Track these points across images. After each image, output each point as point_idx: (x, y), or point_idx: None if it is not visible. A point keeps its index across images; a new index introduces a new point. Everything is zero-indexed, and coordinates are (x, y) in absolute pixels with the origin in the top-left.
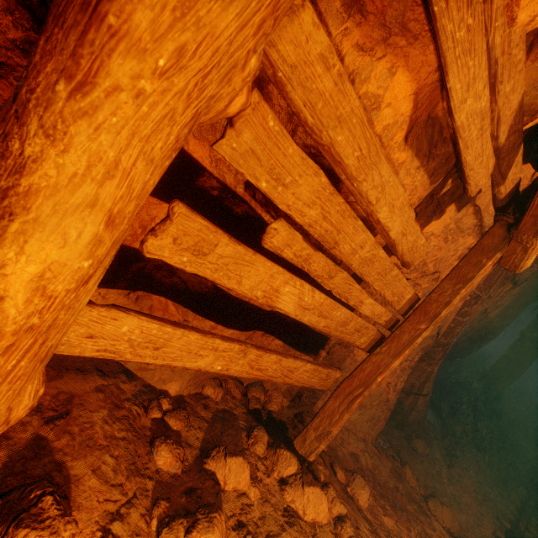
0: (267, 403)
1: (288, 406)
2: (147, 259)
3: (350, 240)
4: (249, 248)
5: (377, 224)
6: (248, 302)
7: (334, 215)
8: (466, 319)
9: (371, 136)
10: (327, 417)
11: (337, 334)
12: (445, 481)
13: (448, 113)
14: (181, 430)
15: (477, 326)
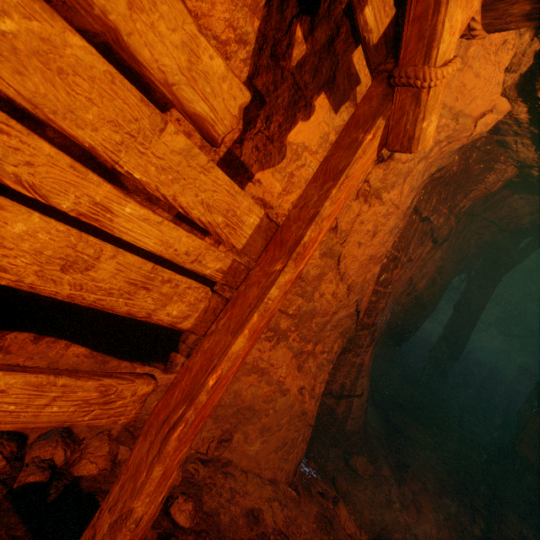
0: (76, 463)
1: None
2: None
3: None
4: None
5: None
6: None
7: None
8: (388, 290)
9: None
10: (130, 479)
11: (67, 293)
12: (397, 506)
13: None
14: None
15: (407, 303)
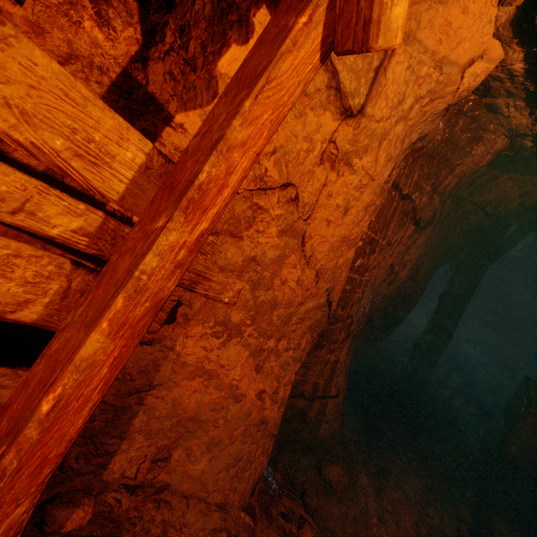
0: None
1: None
2: None
3: None
4: None
5: None
6: None
7: None
8: (365, 277)
9: None
10: None
11: None
12: (375, 521)
13: None
14: None
15: (388, 293)
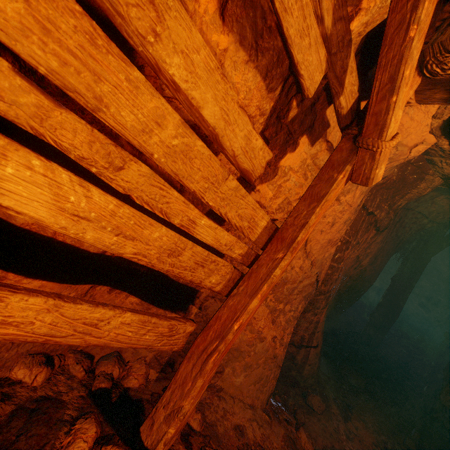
0: (125, 378)
1: (157, 378)
2: None
3: (131, 105)
4: None
5: (176, 91)
6: (53, 238)
7: (69, 35)
8: (341, 265)
9: None
10: (179, 387)
11: (167, 269)
12: (344, 437)
13: None
14: None
15: (353, 275)
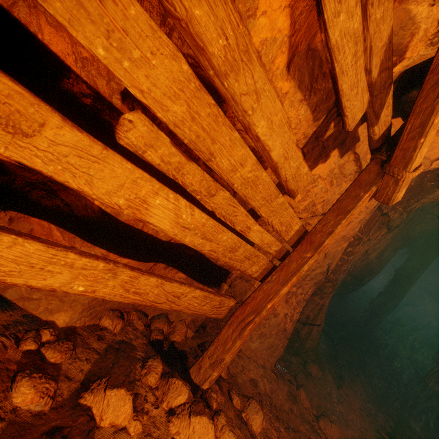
0: (171, 334)
1: (193, 337)
2: (14, 172)
3: (229, 154)
4: (97, 140)
5: (256, 141)
6: (141, 230)
7: (204, 118)
8: (350, 258)
9: (237, 23)
10: (221, 344)
11: (226, 261)
12: (335, 400)
13: (327, 46)
14: (63, 363)
15: (360, 266)
